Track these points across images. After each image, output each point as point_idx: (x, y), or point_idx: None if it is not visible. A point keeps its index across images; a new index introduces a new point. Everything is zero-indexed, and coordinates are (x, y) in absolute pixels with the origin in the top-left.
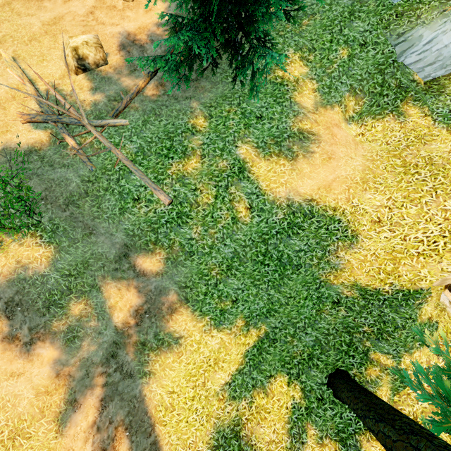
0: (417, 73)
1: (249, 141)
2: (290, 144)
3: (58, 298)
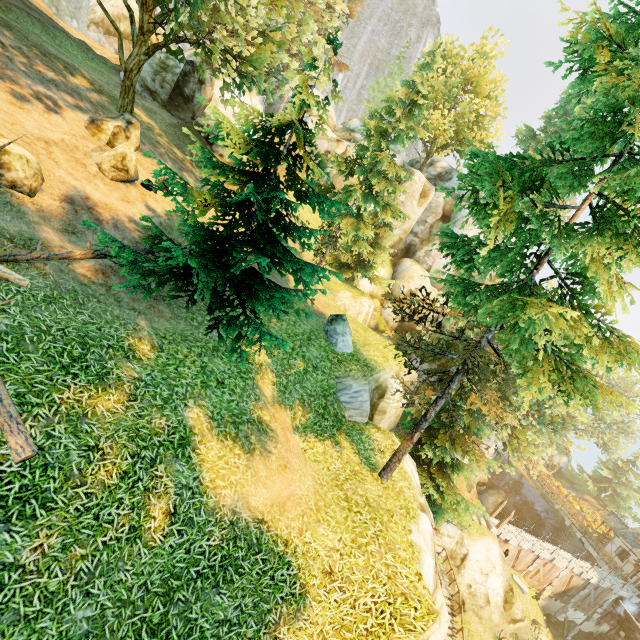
0: (347, 411)
1: (204, 405)
2: (249, 430)
3: None
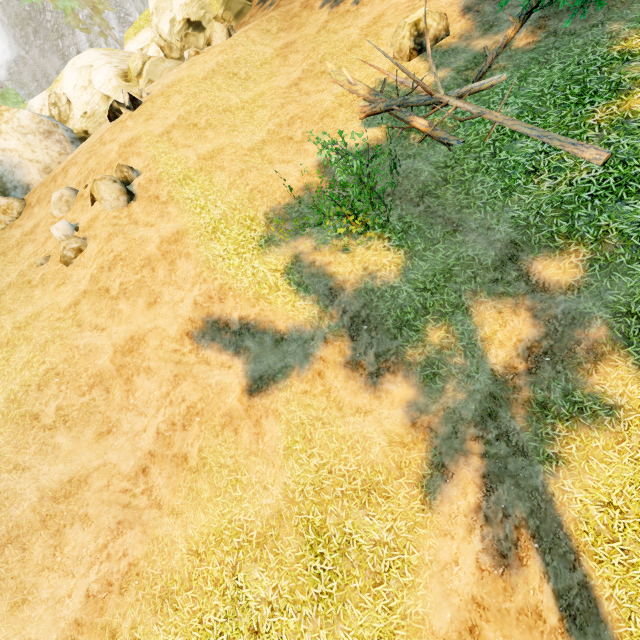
0: None
1: None
2: None
3: (411, 318)
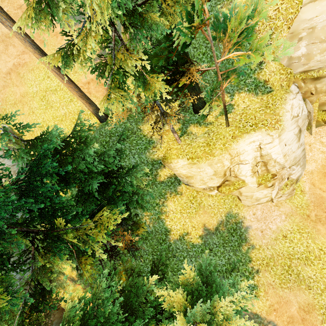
0: None
1: None
2: None
3: None
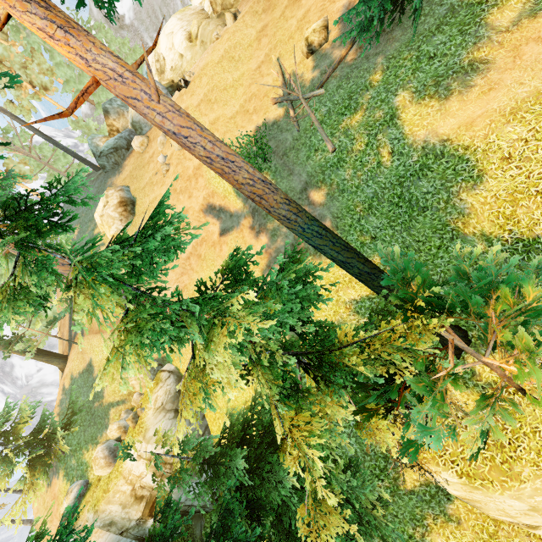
0: None
1: (410, 87)
2: (451, 81)
3: None
